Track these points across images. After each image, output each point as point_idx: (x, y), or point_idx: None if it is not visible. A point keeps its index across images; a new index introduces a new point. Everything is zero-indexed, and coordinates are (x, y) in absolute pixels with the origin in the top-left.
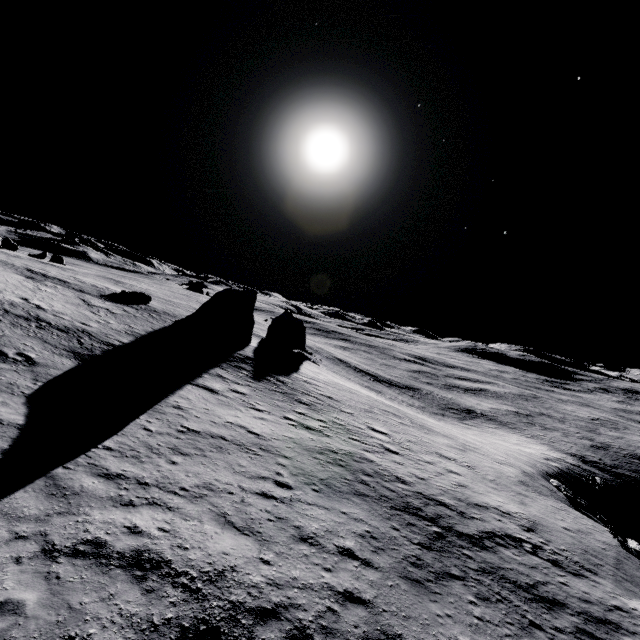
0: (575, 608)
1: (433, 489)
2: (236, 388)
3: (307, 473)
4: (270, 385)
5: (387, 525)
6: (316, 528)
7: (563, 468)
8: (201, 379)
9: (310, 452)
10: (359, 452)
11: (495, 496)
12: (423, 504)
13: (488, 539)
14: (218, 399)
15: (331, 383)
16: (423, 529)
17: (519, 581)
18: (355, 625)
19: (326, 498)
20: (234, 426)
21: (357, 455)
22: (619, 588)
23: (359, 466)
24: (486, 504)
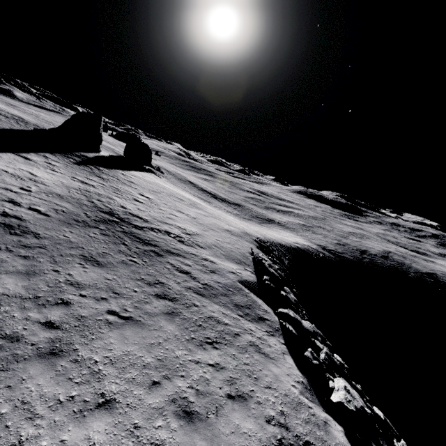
0: (163, 248)
1: (143, 214)
2: (52, 162)
3: (52, 191)
4: (85, 168)
5: (81, 212)
6: (26, 202)
7: (301, 247)
8: (26, 154)
9: (68, 188)
10: (109, 196)
11: (188, 225)
12: (124, 214)
13: (148, 229)
14: (27, 162)
15: (149, 181)
16: (106, 218)
17: (142, 238)
18: (3, 220)
19: (52, 199)
20: (22, 170)
21: (105, 196)
22: (210, 253)
23: (99, 198)
24: (174, 224)
